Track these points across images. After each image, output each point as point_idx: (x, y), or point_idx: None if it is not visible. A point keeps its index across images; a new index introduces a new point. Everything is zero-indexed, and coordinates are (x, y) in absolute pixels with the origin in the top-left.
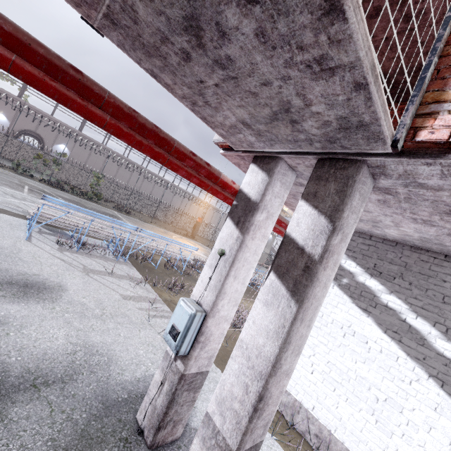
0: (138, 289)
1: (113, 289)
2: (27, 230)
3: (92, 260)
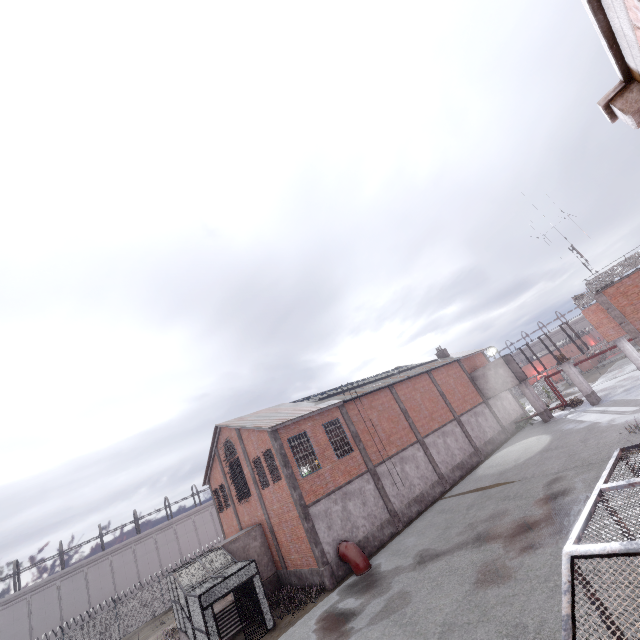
0: None
1: None
2: None
3: None
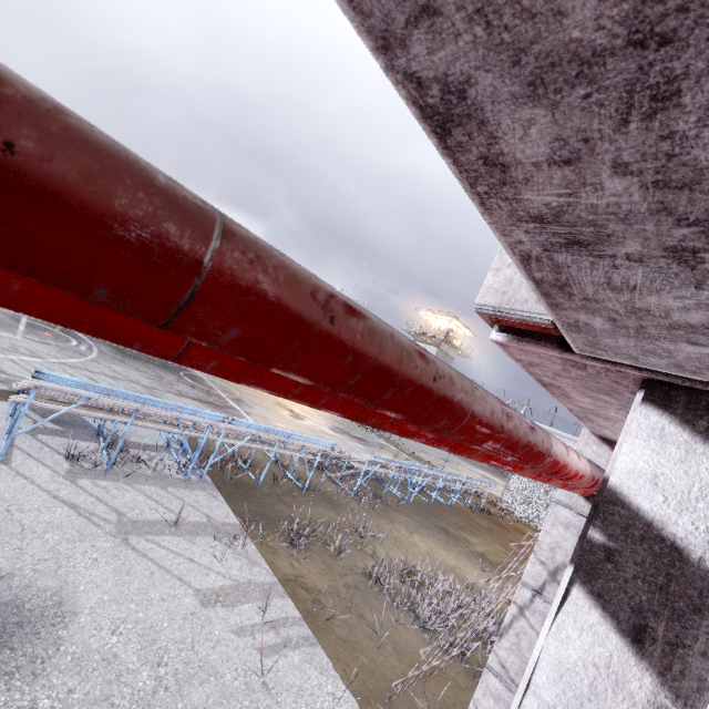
0: (231, 562)
1: (179, 576)
2: (4, 434)
3: (137, 491)
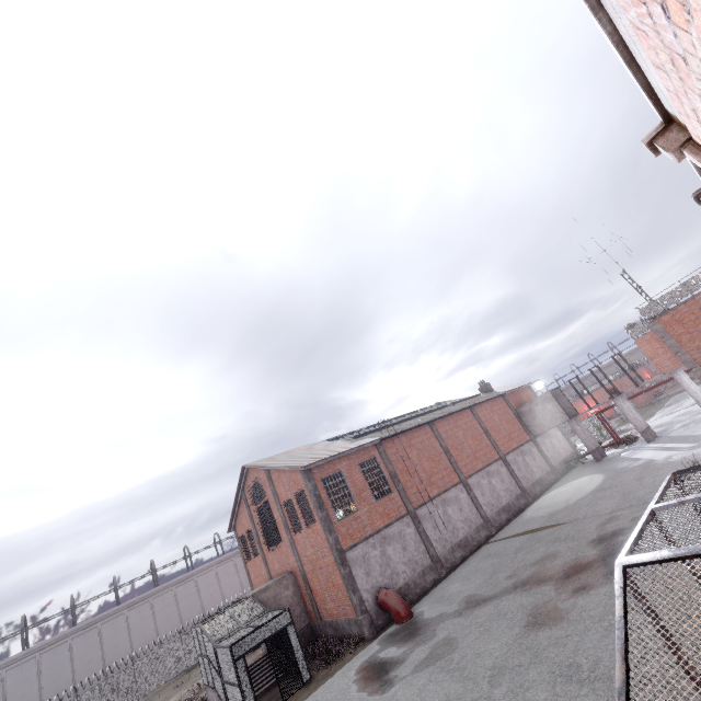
0: None
1: None
2: None
3: None
